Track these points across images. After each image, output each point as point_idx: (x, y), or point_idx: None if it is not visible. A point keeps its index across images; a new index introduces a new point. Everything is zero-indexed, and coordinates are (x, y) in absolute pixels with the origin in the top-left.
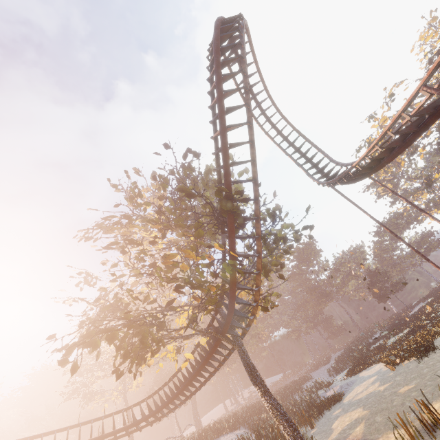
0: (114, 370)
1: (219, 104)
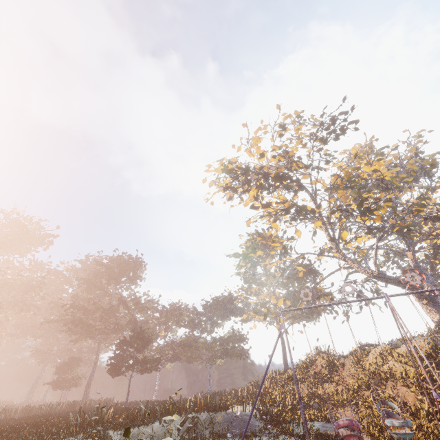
0: None
1: None
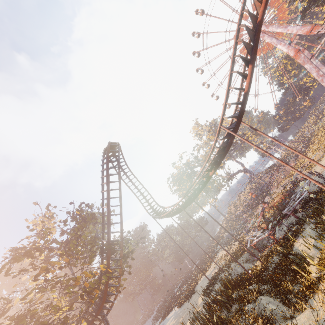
0: None
1: (108, 196)
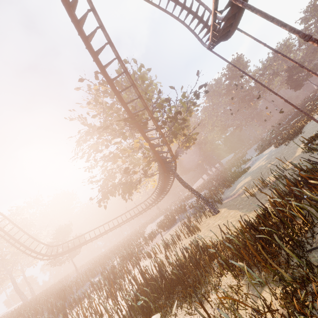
0: (123, 199)
1: (90, 52)
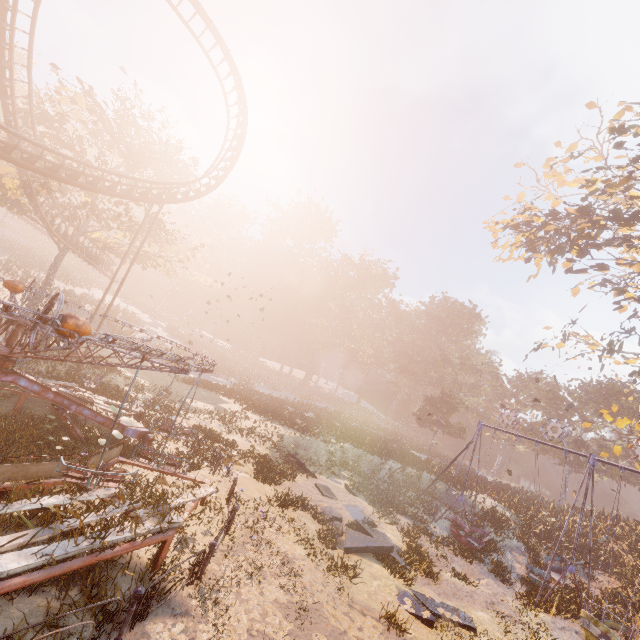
0: None
1: None
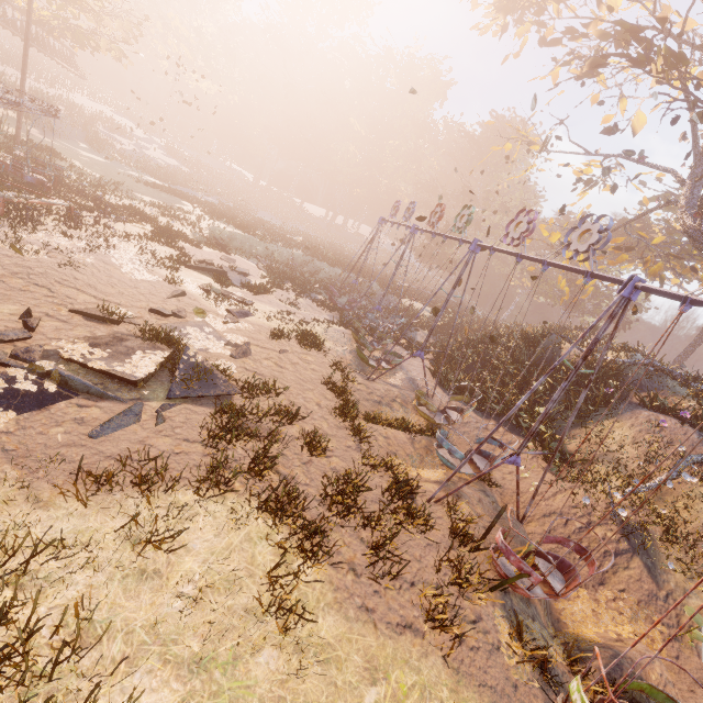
0: None
1: None
